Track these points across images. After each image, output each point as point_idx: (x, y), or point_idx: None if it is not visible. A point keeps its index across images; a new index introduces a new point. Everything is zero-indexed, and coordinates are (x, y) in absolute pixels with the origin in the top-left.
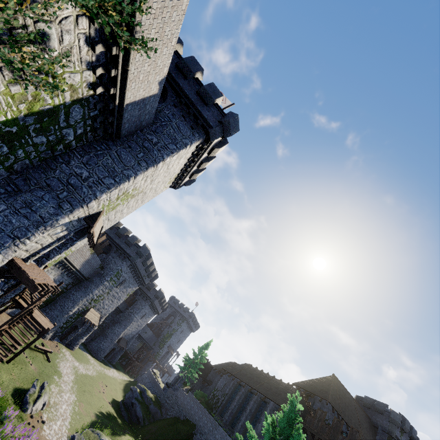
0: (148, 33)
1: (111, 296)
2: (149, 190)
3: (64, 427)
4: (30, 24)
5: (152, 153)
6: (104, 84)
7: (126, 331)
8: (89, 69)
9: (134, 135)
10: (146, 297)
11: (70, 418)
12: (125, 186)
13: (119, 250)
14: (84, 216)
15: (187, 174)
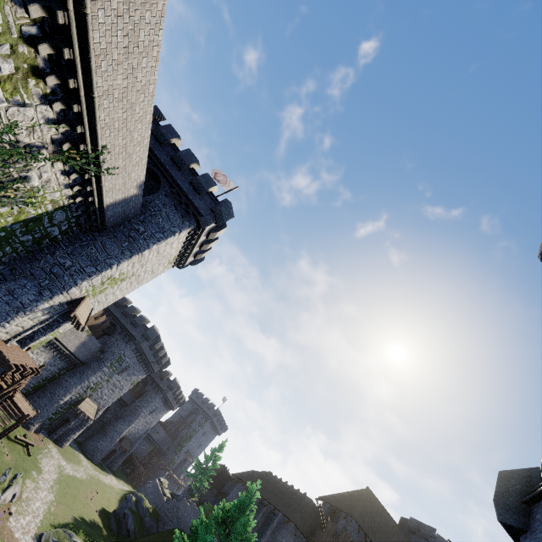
0: (115, 162)
1: (112, 385)
2: (144, 273)
3: (33, 524)
4: (15, 174)
5: (137, 242)
6: (83, 194)
7: (131, 428)
8: (67, 188)
9: (121, 226)
10: (157, 388)
11: (42, 516)
12: (108, 273)
13: (125, 332)
14: (66, 301)
15: (189, 255)
